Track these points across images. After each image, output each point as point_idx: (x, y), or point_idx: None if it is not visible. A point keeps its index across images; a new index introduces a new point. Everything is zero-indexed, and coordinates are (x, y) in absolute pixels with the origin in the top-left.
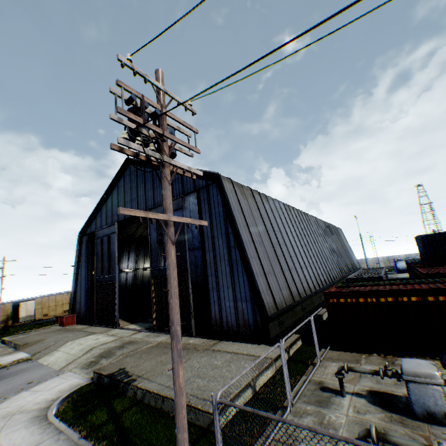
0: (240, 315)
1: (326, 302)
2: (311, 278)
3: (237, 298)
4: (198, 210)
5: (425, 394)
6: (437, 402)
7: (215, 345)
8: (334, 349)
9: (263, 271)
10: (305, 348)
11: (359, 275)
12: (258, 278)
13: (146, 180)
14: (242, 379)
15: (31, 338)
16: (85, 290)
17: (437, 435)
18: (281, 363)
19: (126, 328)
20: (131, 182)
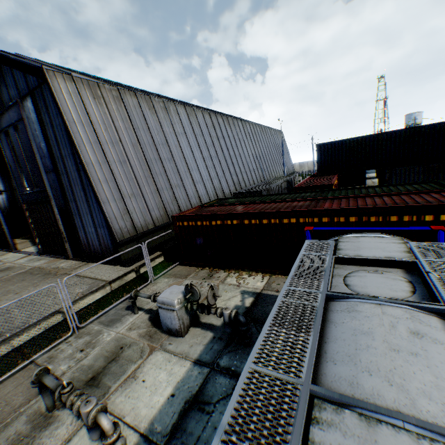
0: (102, 240)
1: (174, 225)
2: (208, 192)
3: (96, 224)
4: (38, 121)
5: (167, 317)
6: (173, 322)
7: (77, 269)
8: (182, 265)
9: (120, 195)
10: (162, 265)
11: (255, 187)
12: (110, 204)
13: None
14: (55, 307)
15: None
16: None
17: (164, 346)
18: (123, 283)
19: (21, 252)
20: None
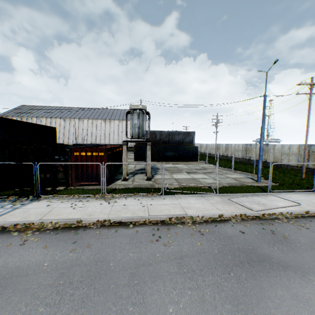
0: None
1: None
2: None
3: None
4: None
5: None
6: None
7: None
8: None
9: None
10: None
11: None
12: None
13: None
14: None
15: None
16: None
17: None
18: None
19: None
20: None
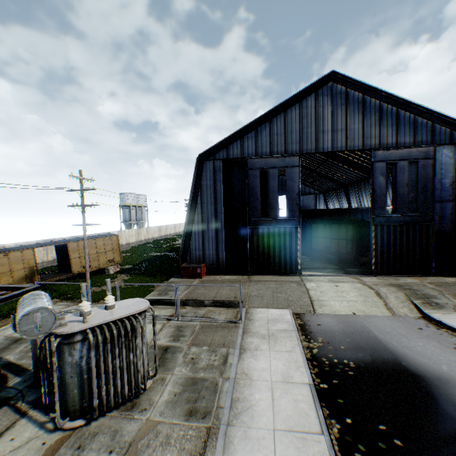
0: None
1: None
2: None
3: None
4: None
5: None
6: None
7: None
8: None
9: None
10: None
11: None
12: None
13: (367, 112)
14: None
15: (214, 293)
16: (215, 233)
17: None
18: None
19: (319, 275)
20: (333, 107)
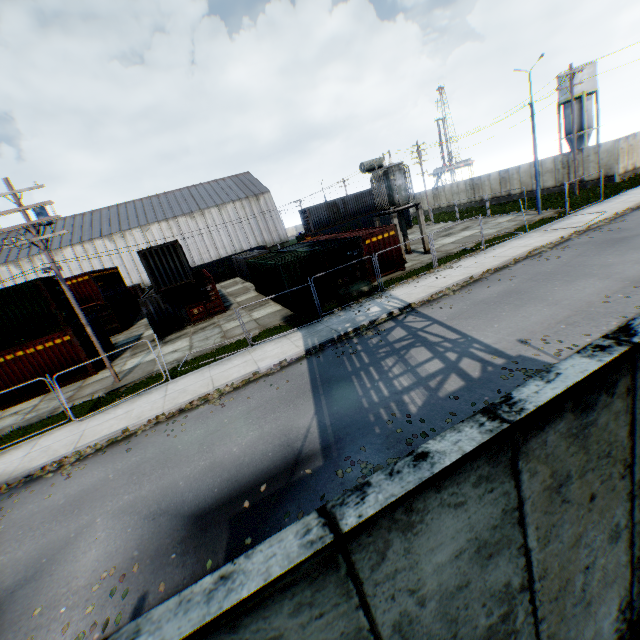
0: None
1: None
2: None
3: None
4: None
5: None
6: None
7: None
8: None
9: None
10: None
11: None
12: None
13: None
14: None
15: None
16: None
17: None
18: None
19: None
20: None
